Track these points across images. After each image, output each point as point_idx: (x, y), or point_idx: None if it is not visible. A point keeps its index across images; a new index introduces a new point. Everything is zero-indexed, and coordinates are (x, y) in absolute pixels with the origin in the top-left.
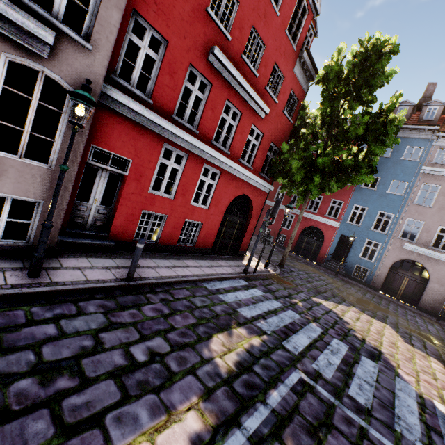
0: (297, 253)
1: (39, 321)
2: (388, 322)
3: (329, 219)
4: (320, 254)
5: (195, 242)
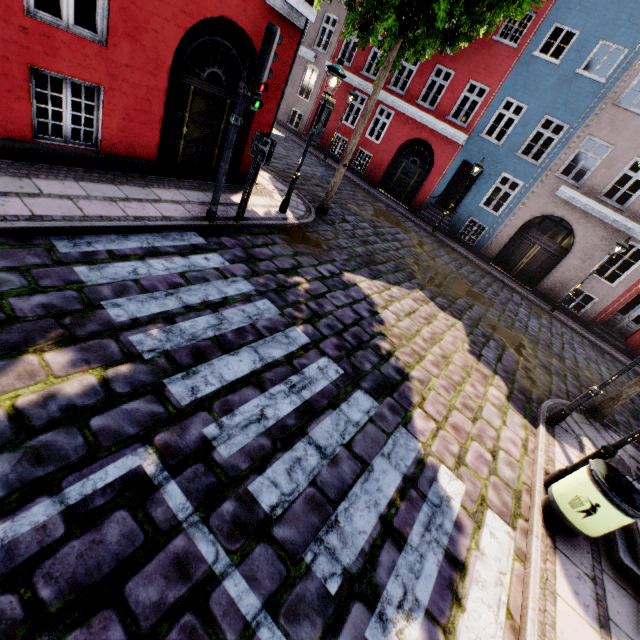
0: (385, 190)
1: None
2: (465, 318)
3: (452, 126)
4: (420, 196)
5: (100, 140)
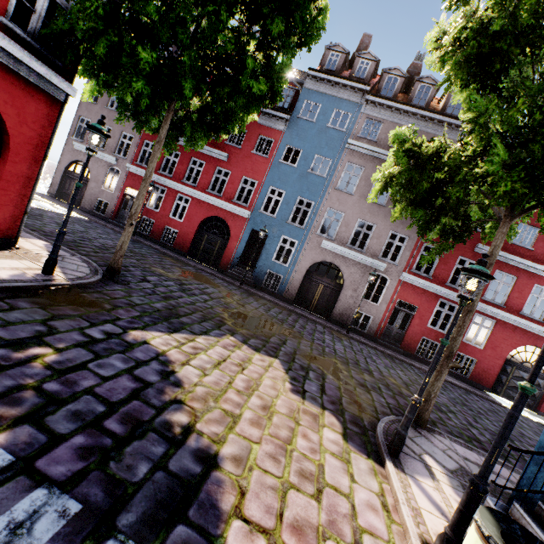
0: (194, 257)
1: None
2: (281, 354)
3: (238, 206)
4: (225, 258)
5: None
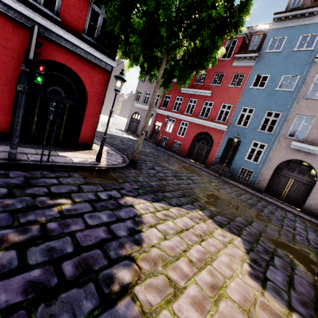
0: (190, 158)
1: None
2: (244, 233)
3: (218, 123)
4: (209, 158)
5: None
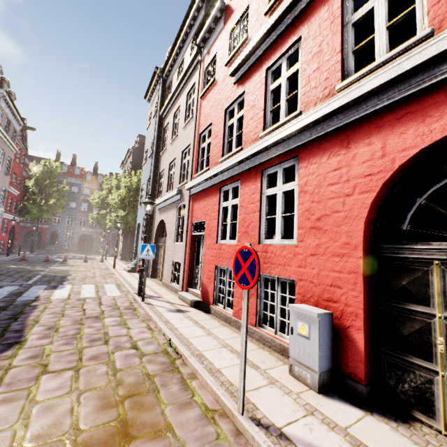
0: (26, 248)
1: (26, 259)
2: (82, 254)
3: (42, 224)
4: (43, 244)
5: (3, 249)
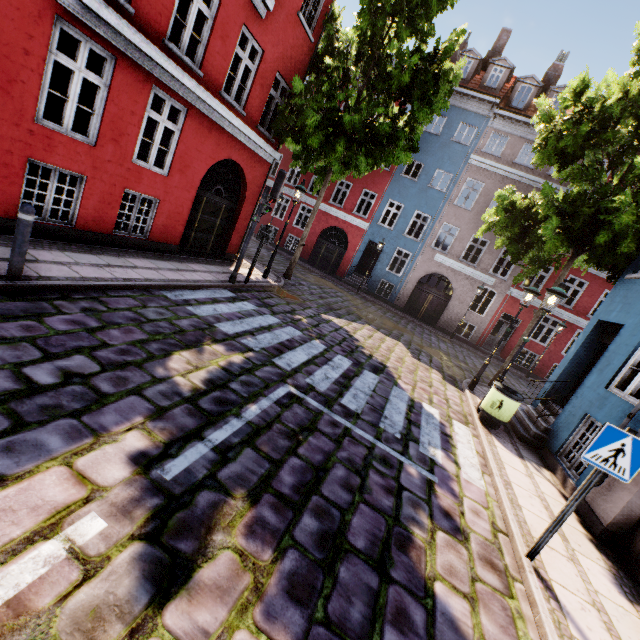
0: (314, 264)
1: None
2: (402, 340)
3: (357, 218)
4: (342, 266)
5: (149, 232)
